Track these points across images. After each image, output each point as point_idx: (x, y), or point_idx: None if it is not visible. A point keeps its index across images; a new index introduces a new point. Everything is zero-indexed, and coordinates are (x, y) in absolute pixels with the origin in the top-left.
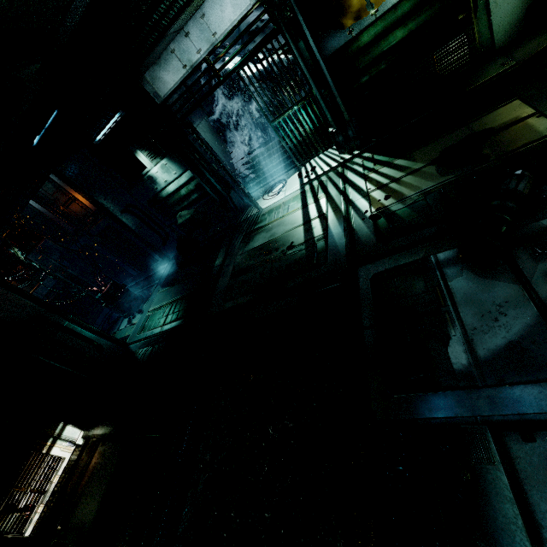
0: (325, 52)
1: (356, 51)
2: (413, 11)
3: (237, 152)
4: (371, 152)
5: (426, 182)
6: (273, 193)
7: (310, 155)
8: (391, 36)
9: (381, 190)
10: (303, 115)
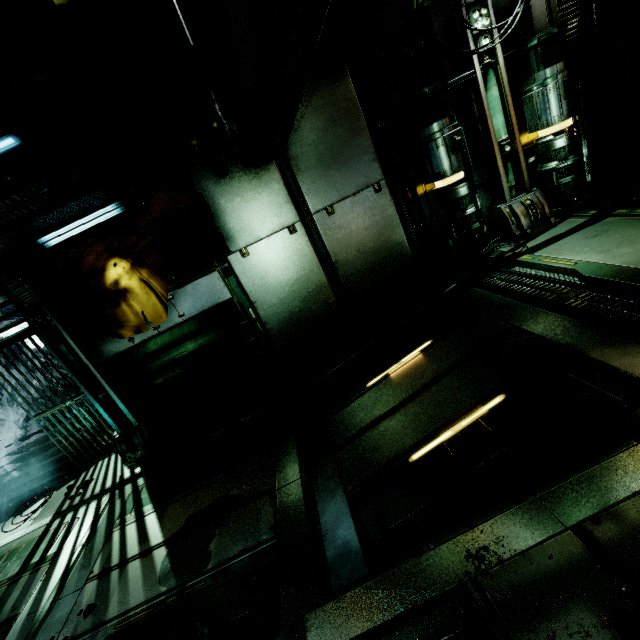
0: (102, 353)
1: (144, 355)
2: (201, 330)
3: (5, 435)
4: (146, 479)
5: (140, 590)
6: (21, 518)
7: (98, 456)
8: (182, 346)
9: (99, 582)
10: (83, 411)
